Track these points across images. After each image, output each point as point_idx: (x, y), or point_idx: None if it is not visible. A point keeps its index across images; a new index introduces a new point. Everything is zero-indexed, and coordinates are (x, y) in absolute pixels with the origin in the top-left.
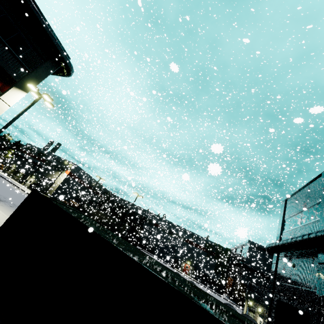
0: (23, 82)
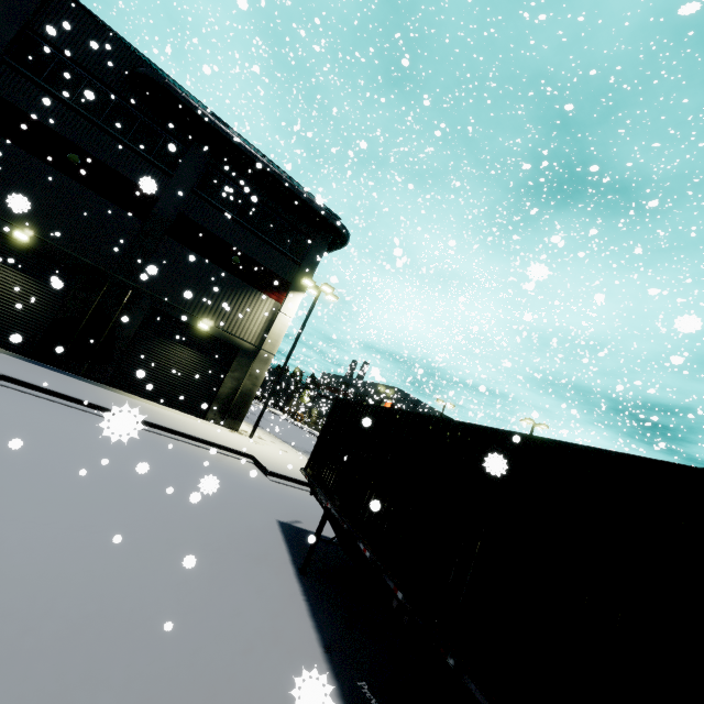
0: (297, 281)
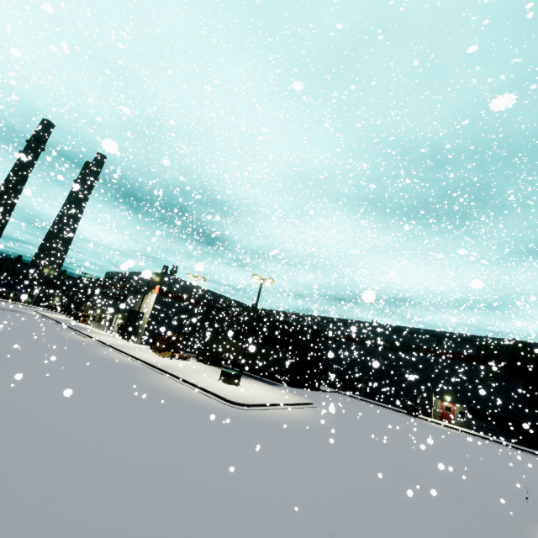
0: None
